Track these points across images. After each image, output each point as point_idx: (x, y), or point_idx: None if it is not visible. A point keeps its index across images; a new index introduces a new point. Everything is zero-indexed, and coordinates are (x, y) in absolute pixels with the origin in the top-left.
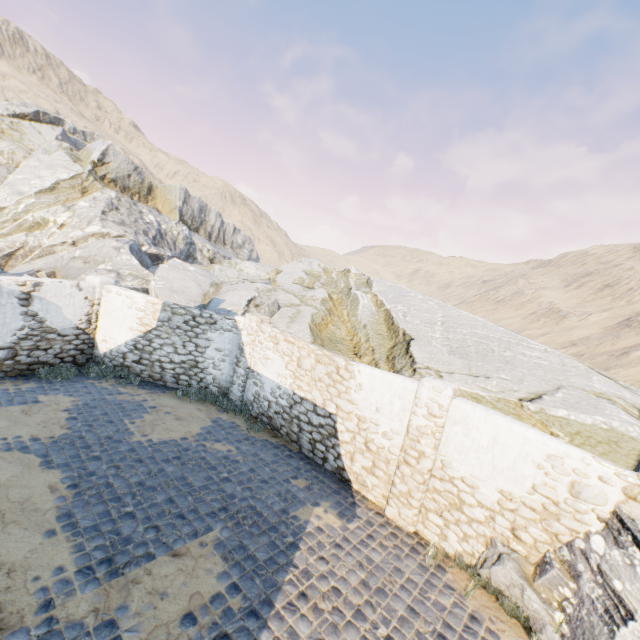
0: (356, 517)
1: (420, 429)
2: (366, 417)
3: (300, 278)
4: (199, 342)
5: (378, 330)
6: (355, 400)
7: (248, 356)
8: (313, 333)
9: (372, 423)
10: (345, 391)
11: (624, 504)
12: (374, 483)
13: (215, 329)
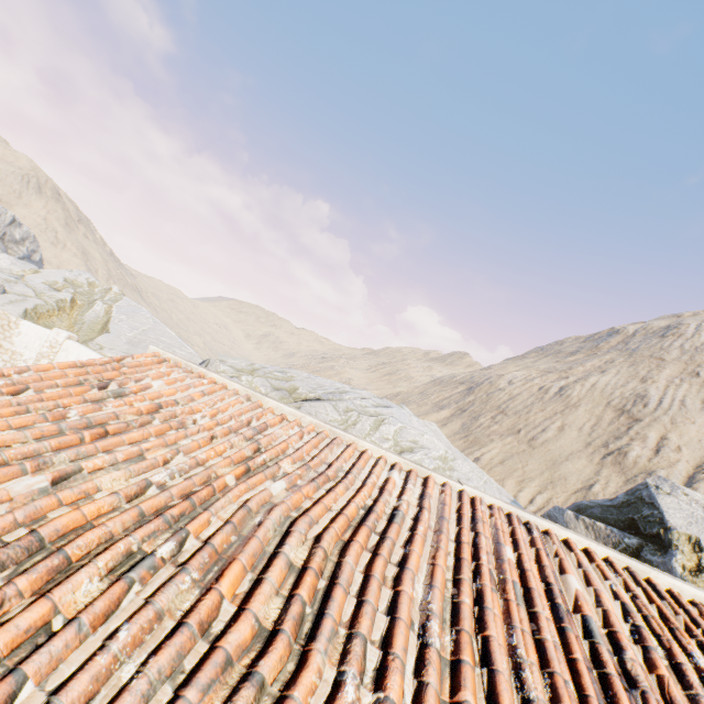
0: None
1: (44, 354)
2: (18, 351)
3: (55, 281)
4: None
5: (94, 327)
6: (15, 342)
7: None
8: (27, 315)
9: (20, 355)
10: (10, 336)
11: None
12: None
13: None
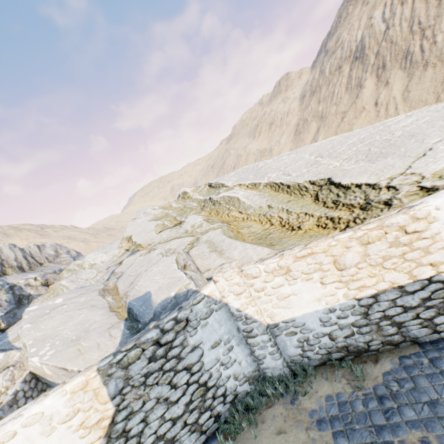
0: None
1: None
2: None
3: (157, 226)
4: (187, 362)
5: (283, 200)
6: None
7: (258, 316)
8: (251, 244)
9: None
10: (433, 242)
11: None
12: None
13: (193, 328)
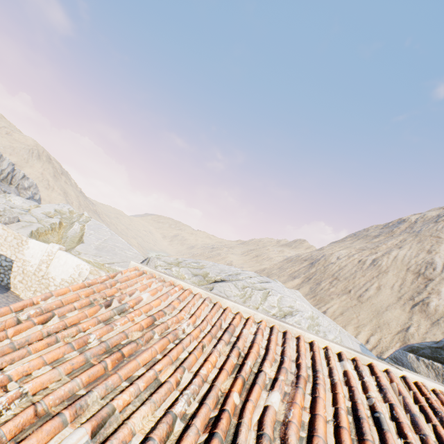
0: (2, 294)
1: (44, 261)
2: (27, 260)
3: (49, 212)
4: None
5: (73, 239)
6: (25, 253)
7: None
8: (32, 235)
9: (29, 262)
10: (22, 250)
11: (89, 275)
12: (21, 286)
13: None
